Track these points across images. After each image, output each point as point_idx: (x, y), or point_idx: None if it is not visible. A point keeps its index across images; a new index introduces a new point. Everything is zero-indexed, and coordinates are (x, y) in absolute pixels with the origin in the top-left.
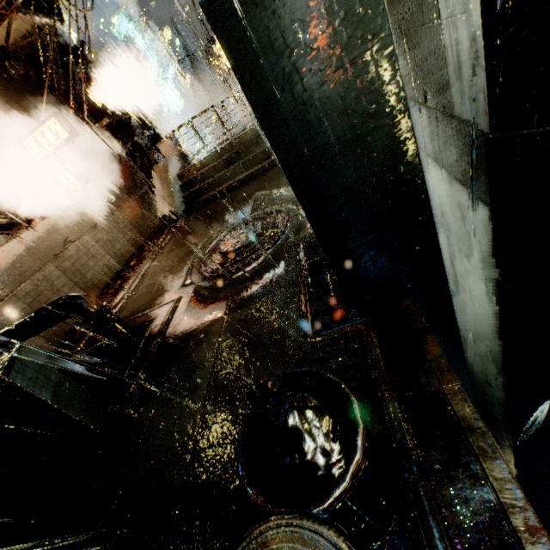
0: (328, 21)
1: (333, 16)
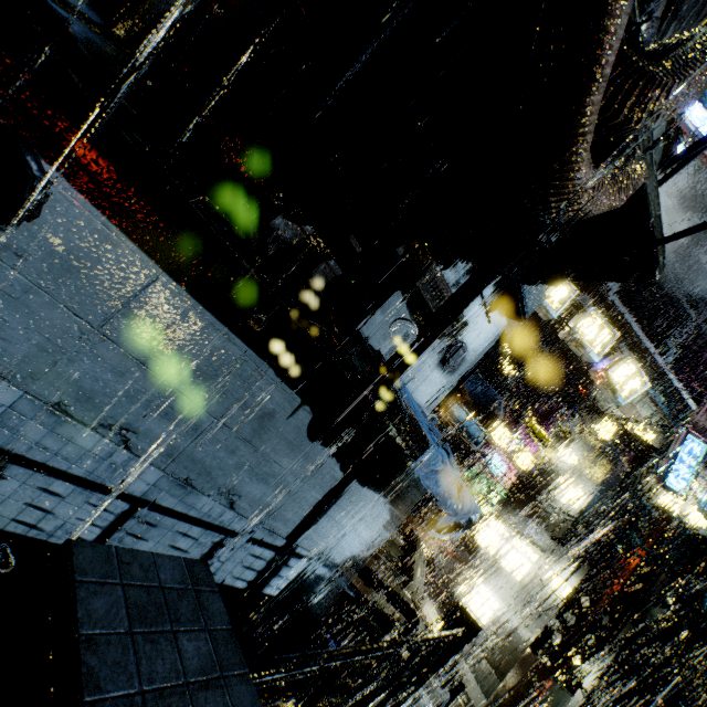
0: (557, 703)
1: (558, 703)
